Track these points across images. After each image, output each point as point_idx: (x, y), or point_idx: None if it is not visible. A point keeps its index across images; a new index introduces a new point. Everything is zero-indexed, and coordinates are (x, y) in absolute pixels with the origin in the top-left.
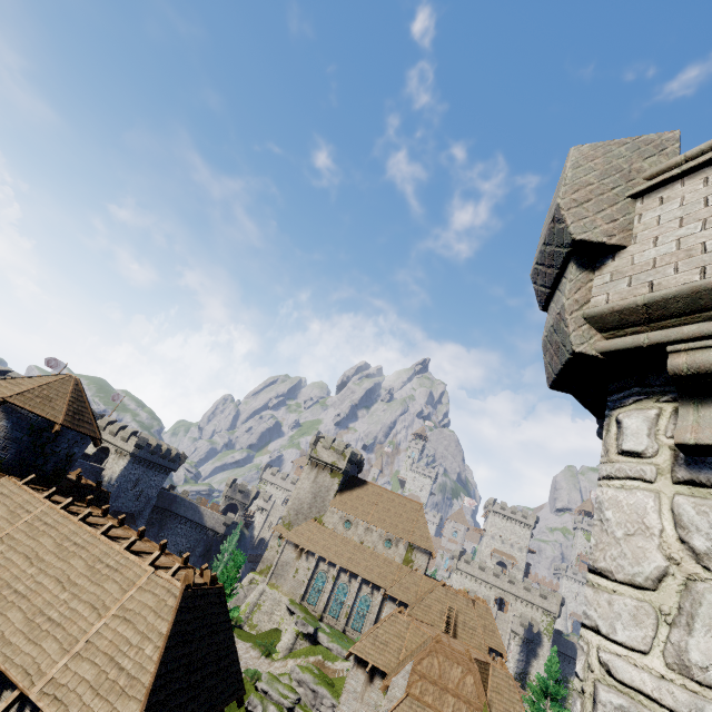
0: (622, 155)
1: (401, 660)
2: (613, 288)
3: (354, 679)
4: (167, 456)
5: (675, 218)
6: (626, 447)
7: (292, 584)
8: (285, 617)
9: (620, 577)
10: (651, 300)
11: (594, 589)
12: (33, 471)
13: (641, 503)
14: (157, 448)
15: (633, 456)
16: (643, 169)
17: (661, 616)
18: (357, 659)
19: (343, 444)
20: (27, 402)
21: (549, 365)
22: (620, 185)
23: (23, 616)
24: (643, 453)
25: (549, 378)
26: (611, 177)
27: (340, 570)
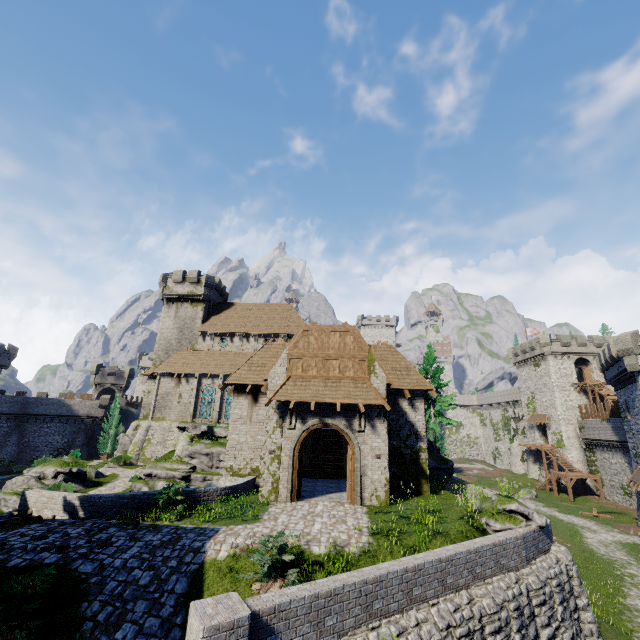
0: None
1: None
2: None
3: (237, 408)
4: None
5: None
6: None
7: (178, 410)
8: (179, 438)
9: None
10: None
11: None
12: None
13: None
14: None
15: None
16: None
17: None
18: (236, 389)
19: (195, 271)
20: None
21: None
22: None
23: None
24: None
25: None
26: None
27: (225, 378)
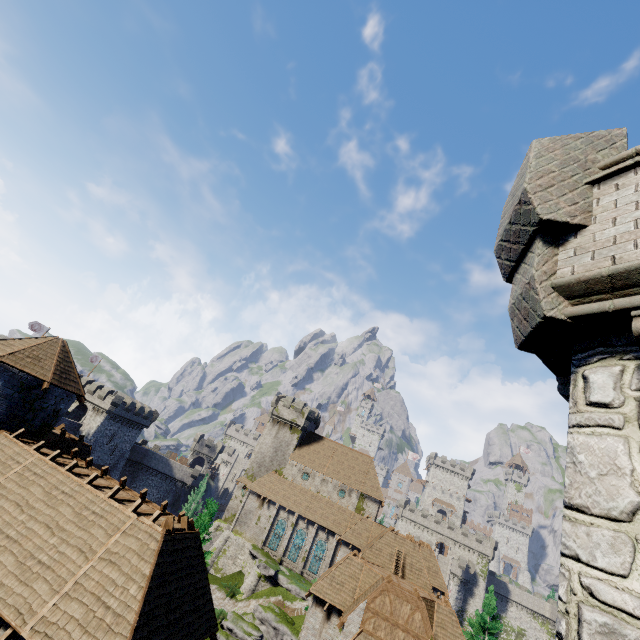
0: (578, 147)
1: (355, 599)
2: (577, 261)
3: (313, 616)
4: (140, 413)
5: (631, 202)
6: (594, 399)
7: (254, 531)
8: (248, 561)
9: (596, 512)
10: (615, 272)
11: (572, 522)
12: (23, 425)
13: (611, 447)
14: (131, 406)
15: (601, 407)
16: (597, 160)
17: (637, 544)
18: (316, 598)
19: (302, 403)
20: (18, 361)
21: (517, 328)
22: (578, 173)
23: (15, 560)
24: (610, 404)
25: (517, 340)
26: (570, 166)
27: (299, 517)
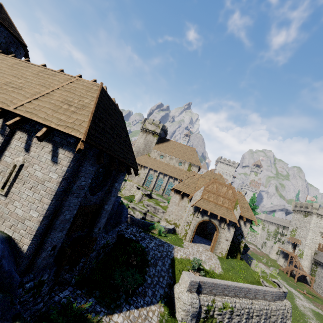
0: None
1: (196, 190)
2: None
3: (174, 198)
4: None
5: None
6: None
7: (138, 179)
8: (136, 191)
9: None
10: None
11: None
12: None
13: None
14: None
15: None
16: None
17: None
18: (176, 191)
19: (158, 121)
20: None
21: None
22: None
23: None
24: None
25: None
26: None
27: (159, 173)
